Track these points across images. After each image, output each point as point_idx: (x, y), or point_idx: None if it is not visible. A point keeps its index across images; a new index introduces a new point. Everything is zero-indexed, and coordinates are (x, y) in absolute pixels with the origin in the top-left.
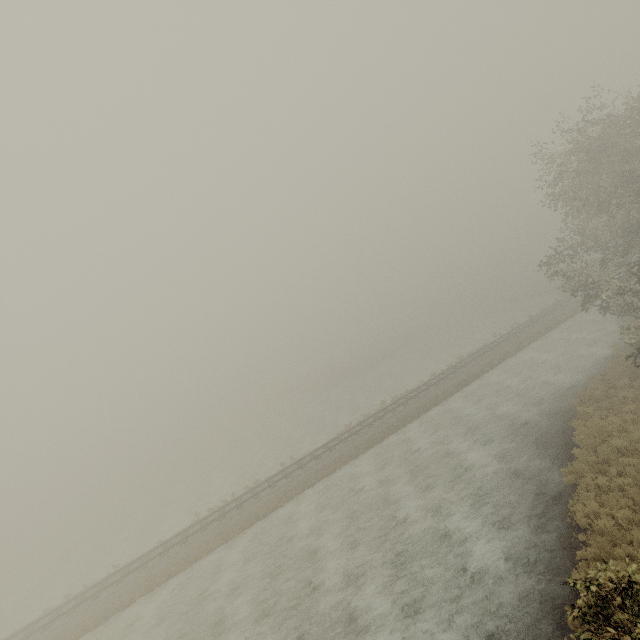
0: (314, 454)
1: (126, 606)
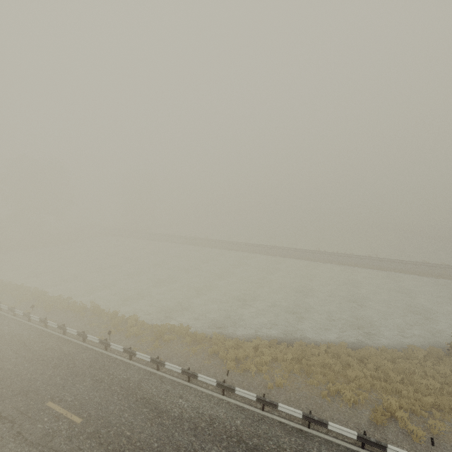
0: (392, 260)
1: (288, 258)
